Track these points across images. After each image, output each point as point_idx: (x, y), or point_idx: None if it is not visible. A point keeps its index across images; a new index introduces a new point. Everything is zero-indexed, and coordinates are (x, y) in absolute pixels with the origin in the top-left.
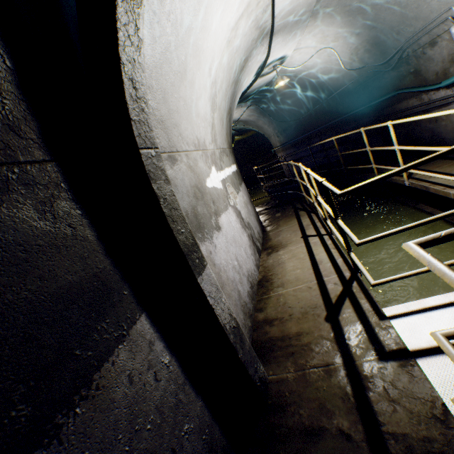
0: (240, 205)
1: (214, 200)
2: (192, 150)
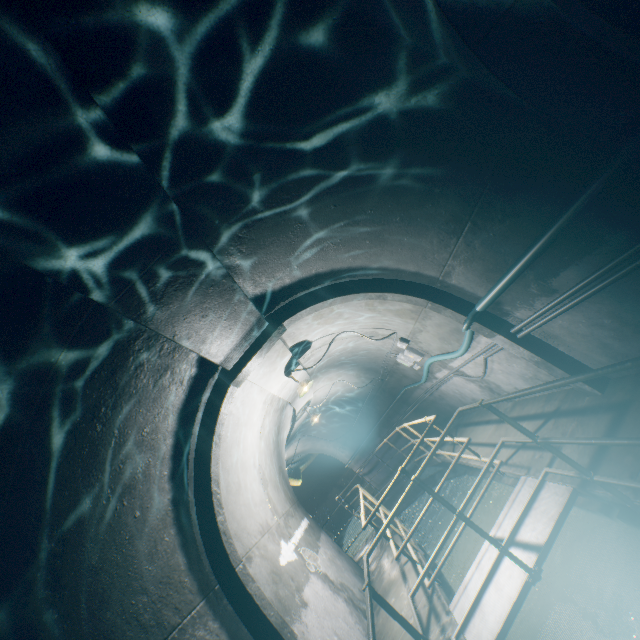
0: (324, 565)
1: (292, 575)
2: (260, 538)
